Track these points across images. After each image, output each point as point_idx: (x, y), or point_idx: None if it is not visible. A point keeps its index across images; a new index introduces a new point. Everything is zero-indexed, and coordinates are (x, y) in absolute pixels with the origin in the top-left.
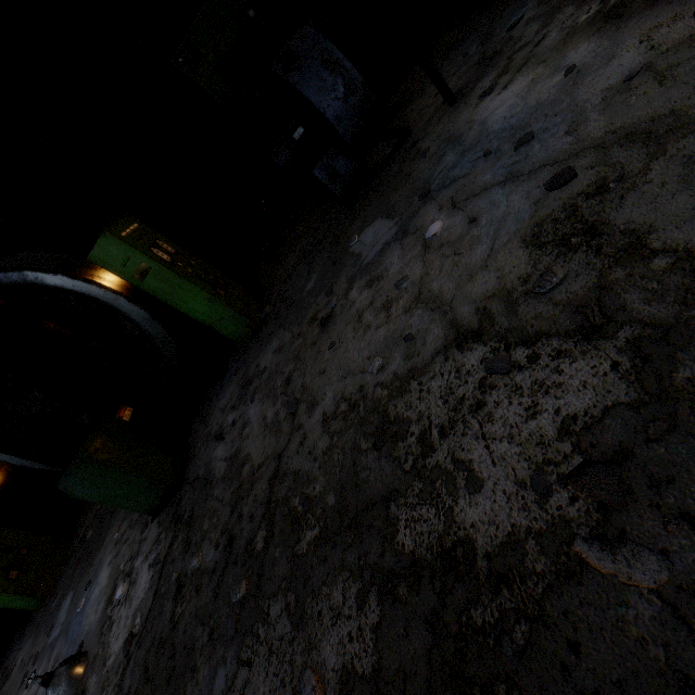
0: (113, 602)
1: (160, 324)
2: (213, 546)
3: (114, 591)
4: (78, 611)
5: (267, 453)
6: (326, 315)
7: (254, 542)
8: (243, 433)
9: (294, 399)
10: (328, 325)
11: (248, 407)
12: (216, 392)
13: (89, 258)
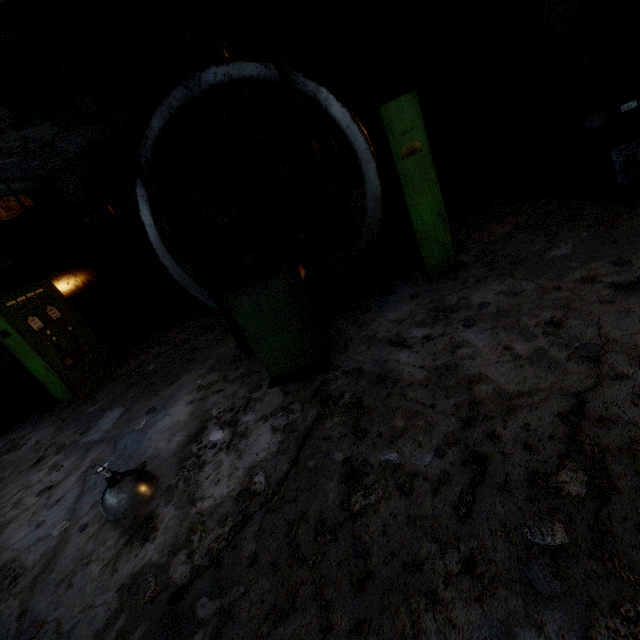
0: (202, 441)
1: (382, 209)
2: (429, 451)
3: (202, 431)
4: (135, 429)
5: (537, 384)
6: (624, 281)
7: (554, 479)
8: (458, 352)
9: (592, 344)
10: (638, 290)
11: (458, 330)
12: (375, 305)
13: (381, 109)
